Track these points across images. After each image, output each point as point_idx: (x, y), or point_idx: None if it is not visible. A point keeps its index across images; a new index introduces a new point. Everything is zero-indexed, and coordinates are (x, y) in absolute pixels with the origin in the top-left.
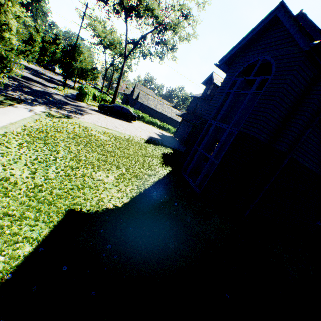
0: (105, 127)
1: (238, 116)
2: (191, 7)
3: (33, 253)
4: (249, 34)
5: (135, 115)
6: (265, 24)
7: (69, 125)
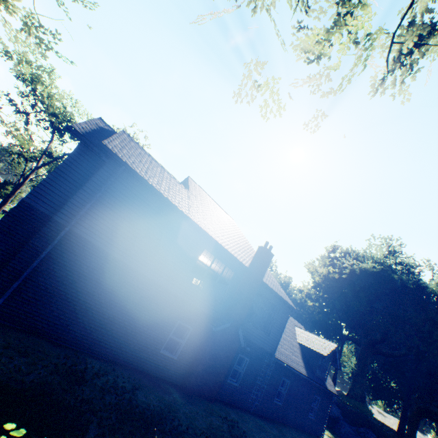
0: None
1: None
2: None
3: None
4: None
5: None
6: None
7: None
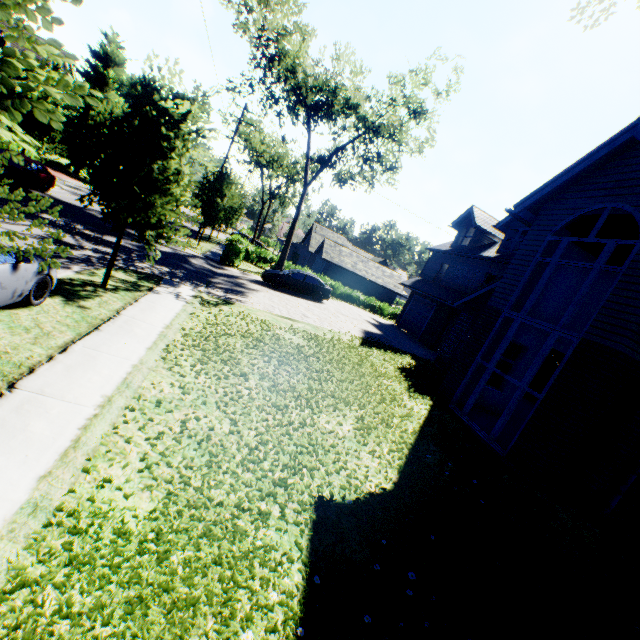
0: (288, 317)
1: (574, 308)
2: (424, 99)
3: (308, 586)
4: (577, 164)
5: (329, 288)
6: (611, 151)
7: (236, 318)
